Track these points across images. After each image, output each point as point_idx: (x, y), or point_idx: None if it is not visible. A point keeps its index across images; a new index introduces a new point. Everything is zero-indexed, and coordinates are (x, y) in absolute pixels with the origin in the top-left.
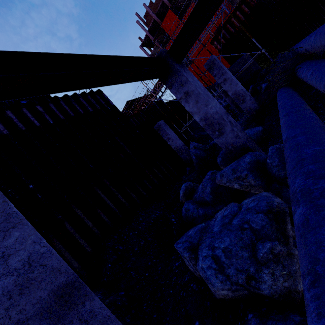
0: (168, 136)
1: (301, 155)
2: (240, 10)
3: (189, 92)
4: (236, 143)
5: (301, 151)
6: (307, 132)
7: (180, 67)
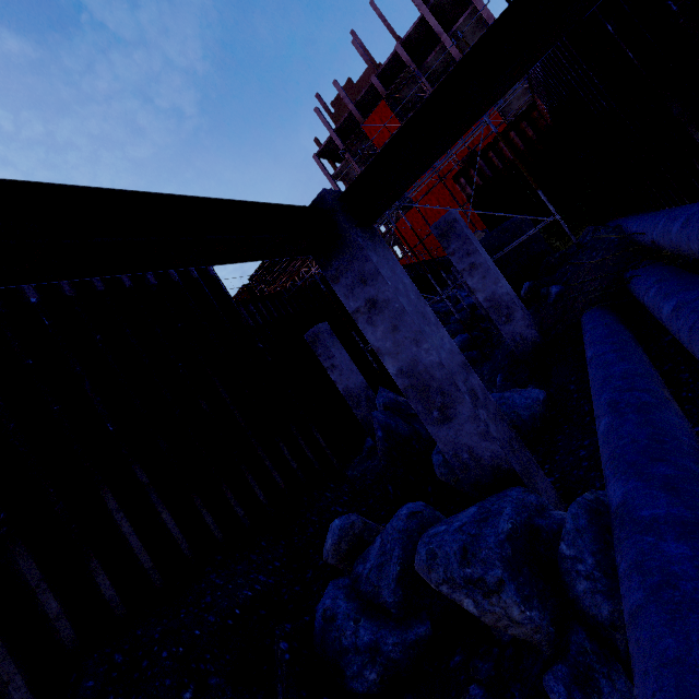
0: (334, 361)
1: (695, 663)
2: (518, 130)
3: (379, 302)
4: (482, 450)
5: (691, 634)
6: (695, 528)
7: (364, 239)
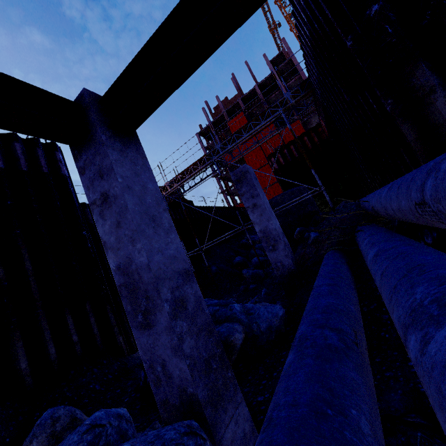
0: None
1: None
2: (309, 136)
3: (110, 196)
4: (173, 367)
5: None
6: None
7: (112, 138)
